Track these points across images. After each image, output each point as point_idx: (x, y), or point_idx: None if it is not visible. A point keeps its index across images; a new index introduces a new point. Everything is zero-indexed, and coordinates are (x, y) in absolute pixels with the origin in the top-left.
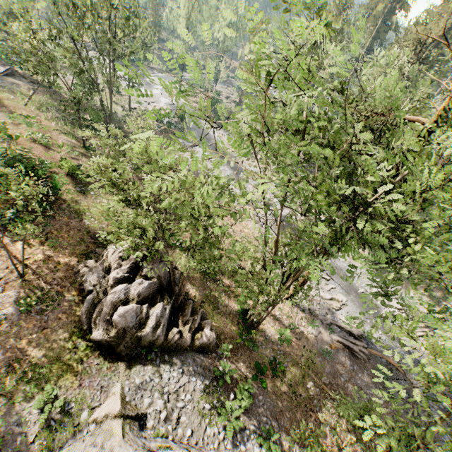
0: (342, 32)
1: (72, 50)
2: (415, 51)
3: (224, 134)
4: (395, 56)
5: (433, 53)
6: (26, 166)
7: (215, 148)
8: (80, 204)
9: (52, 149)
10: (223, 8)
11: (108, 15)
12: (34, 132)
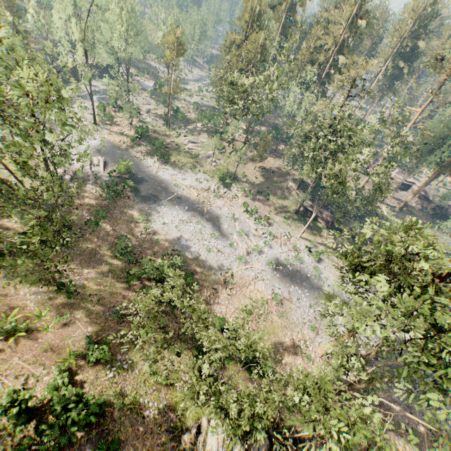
0: (266, 48)
1: (39, 227)
2: (326, 56)
3: (176, 174)
4: (308, 58)
5: (341, 59)
6: (72, 421)
7: (178, 199)
8: (126, 393)
9: (35, 329)
10: (114, 8)
11: (36, 128)
12: (1, 323)
